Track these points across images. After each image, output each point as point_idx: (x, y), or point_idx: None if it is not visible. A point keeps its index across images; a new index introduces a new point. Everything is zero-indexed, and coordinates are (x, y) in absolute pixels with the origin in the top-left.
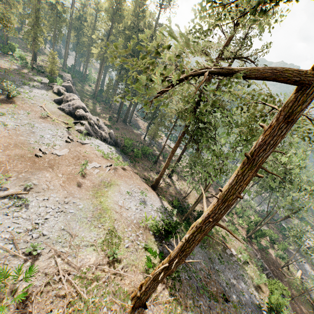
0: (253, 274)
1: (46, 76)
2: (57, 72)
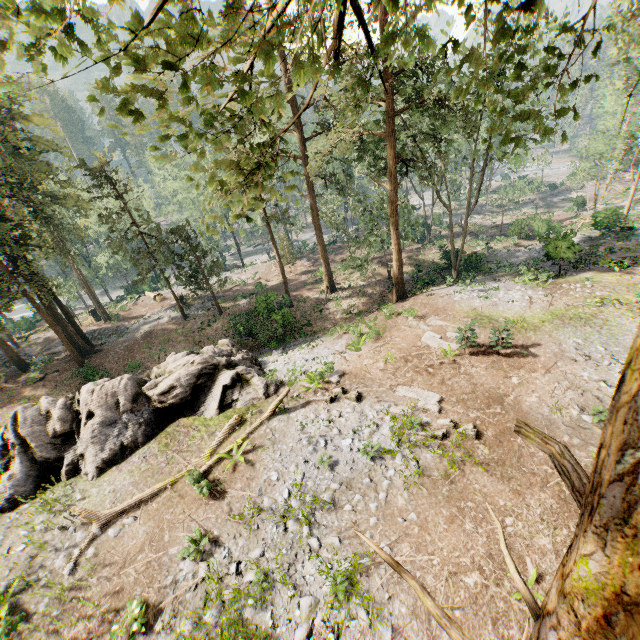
0: (501, 245)
1: None
2: None
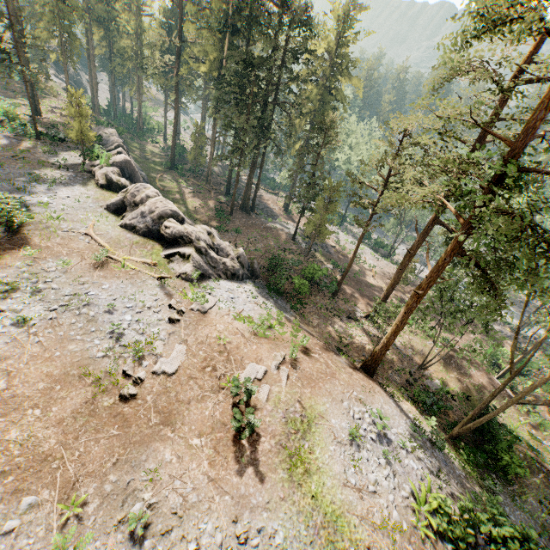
0: None
1: (70, 146)
2: (92, 135)
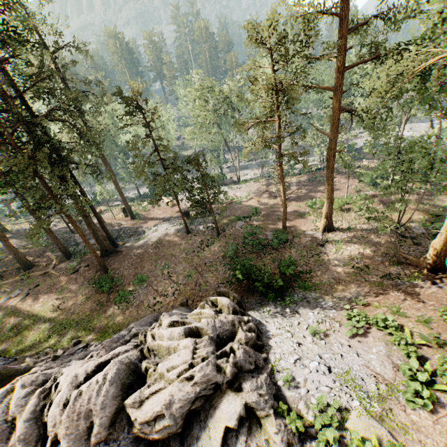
0: None
1: None
2: None
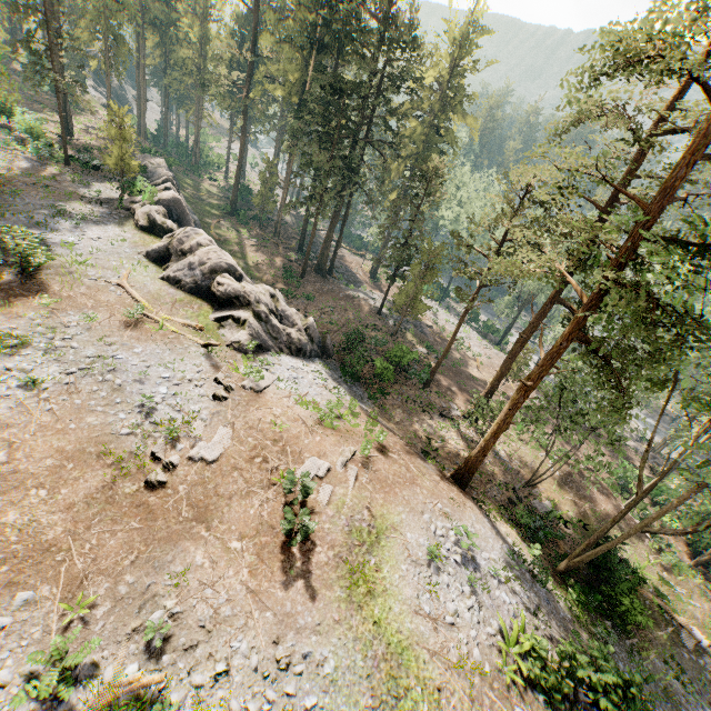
0: None
1: (107, 177)
2: (135, 164)
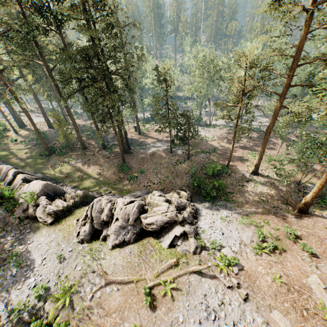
0: None
1: None
2: (0, 187)
